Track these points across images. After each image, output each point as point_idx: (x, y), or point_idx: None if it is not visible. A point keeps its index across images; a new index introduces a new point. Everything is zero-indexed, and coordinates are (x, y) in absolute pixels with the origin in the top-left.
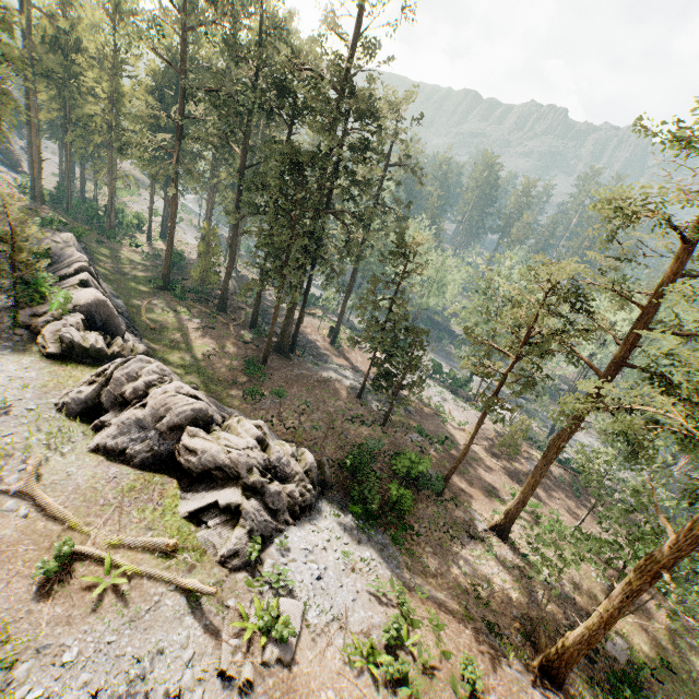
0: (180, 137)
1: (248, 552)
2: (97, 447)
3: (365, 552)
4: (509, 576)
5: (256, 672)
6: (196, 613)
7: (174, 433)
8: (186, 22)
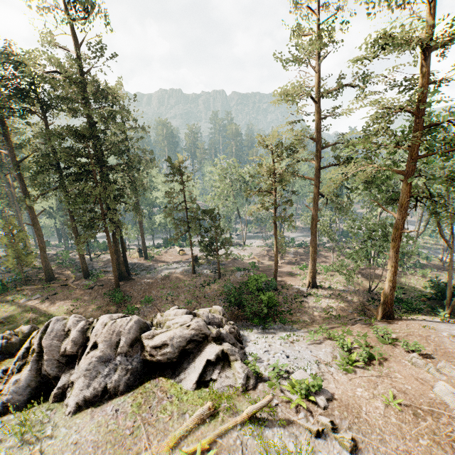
0: None
1: (252, 370)
2: (77, 406)
3: (282, 334)
4: (333, 299)
5: (326, 416)
6: (267, 425)
7: (134, 347)
8: None
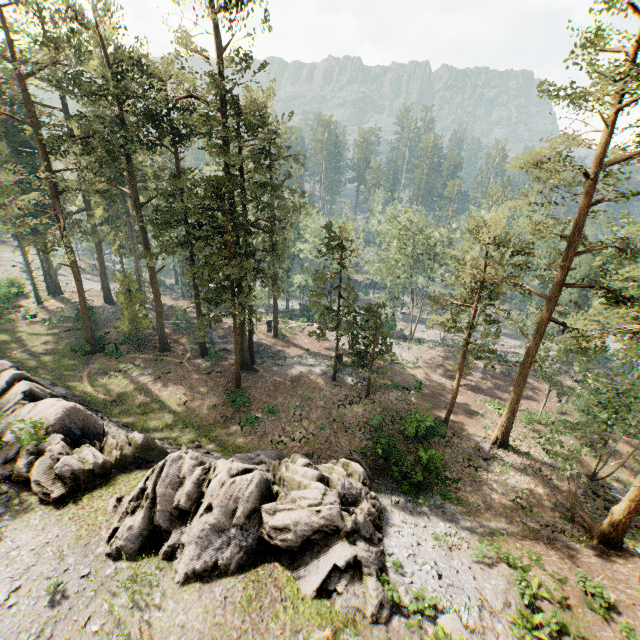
0: (54, 193)
1: (389, 595)
2: (186, 576)
3: (439, 524)
4: (528, 477)
5: None
6: None
7: (251, 519)
8: (16, 69)
